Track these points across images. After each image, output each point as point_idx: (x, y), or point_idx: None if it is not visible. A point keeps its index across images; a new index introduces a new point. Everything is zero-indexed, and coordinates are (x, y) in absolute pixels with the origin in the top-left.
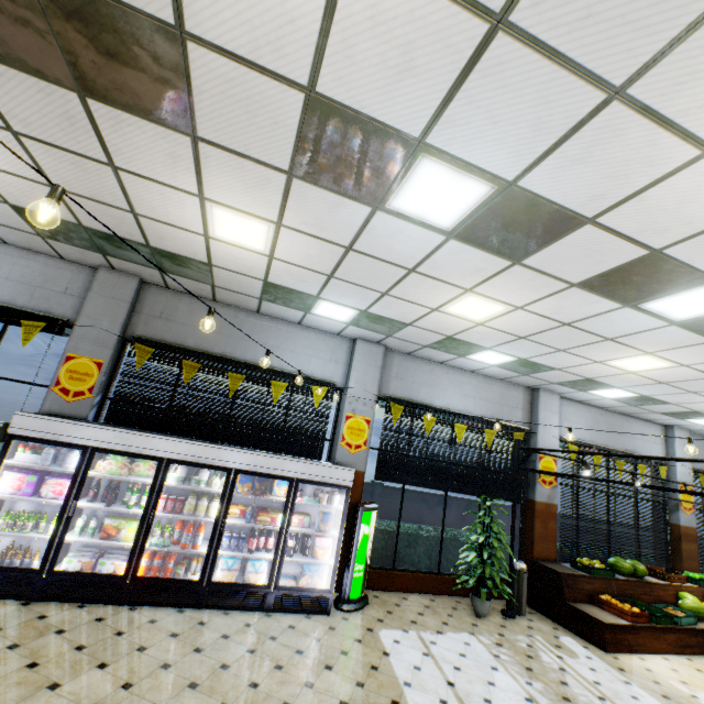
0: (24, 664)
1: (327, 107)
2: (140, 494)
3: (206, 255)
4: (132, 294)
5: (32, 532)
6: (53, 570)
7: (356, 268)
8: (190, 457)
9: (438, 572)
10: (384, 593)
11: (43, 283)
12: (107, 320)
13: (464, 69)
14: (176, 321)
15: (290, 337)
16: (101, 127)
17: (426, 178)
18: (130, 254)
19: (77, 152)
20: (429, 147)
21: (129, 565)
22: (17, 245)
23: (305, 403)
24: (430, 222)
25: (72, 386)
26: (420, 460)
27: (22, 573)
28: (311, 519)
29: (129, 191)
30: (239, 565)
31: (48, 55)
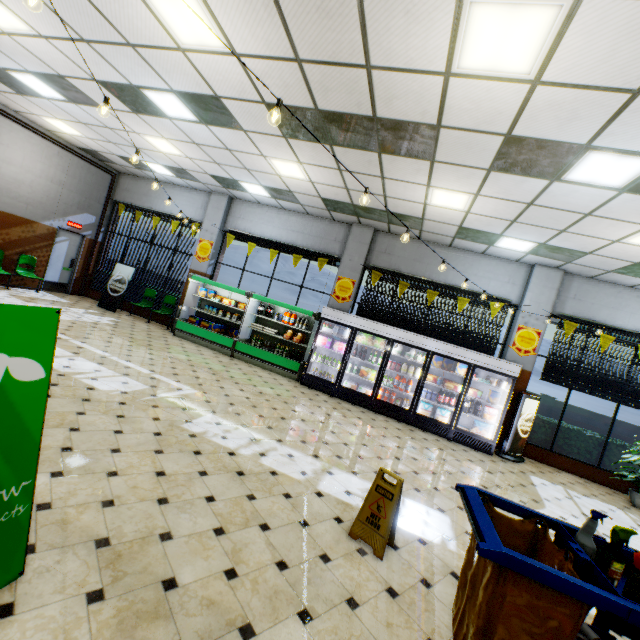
0: (341, 415)
1: (518, 139)
2: (376, 357)
3: (421, 214)
4: (370, 239)
5: (330, 366)
6: (340, 385)
7: (536, 216)
8: (405, 340)
9: (597, 466)
10: (539, 463)
11: (325, 236)
12: (357, 256)
13: (616, 112)
14: (394, 255)
15: (474, 264)
16: (383, 163)
17: (594, 162)
18: (373, 216)
19: (366, 174)
20: (594, 147)
21: (373, 392)
22: (313, 215)
23: (482, 314)
24: (601, 184)
25: (340, 294)
26: (590, 372)
27: (328, 383)
28: (482, 395)
29: (386, 187)
30: (431, 409)
31: (371, 143)
